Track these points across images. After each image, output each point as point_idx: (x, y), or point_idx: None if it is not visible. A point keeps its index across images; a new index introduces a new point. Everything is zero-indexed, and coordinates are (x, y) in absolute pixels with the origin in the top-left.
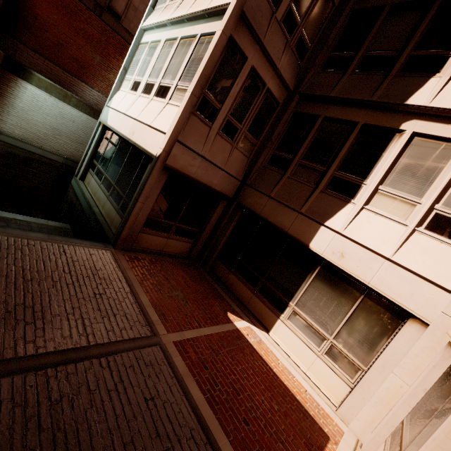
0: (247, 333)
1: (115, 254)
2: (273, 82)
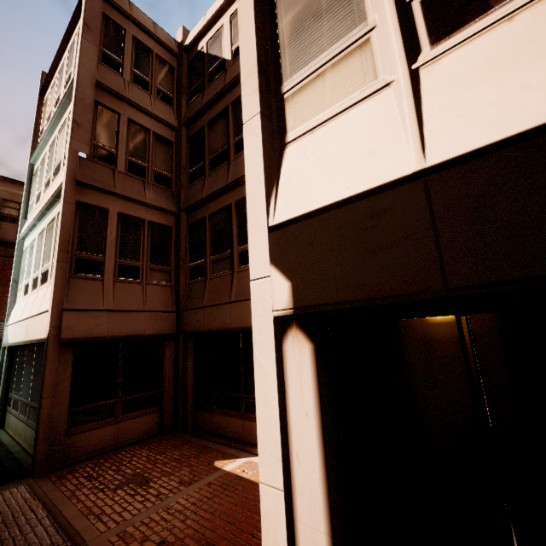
0: (243, 470)
1: (34, 483)
2: (151, 215)
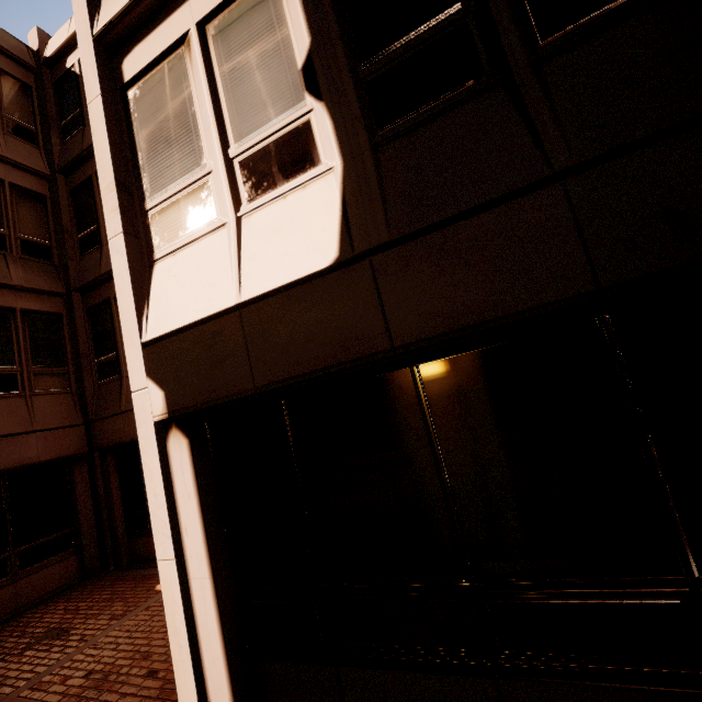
0: None
1: None
2: (25, 301)
